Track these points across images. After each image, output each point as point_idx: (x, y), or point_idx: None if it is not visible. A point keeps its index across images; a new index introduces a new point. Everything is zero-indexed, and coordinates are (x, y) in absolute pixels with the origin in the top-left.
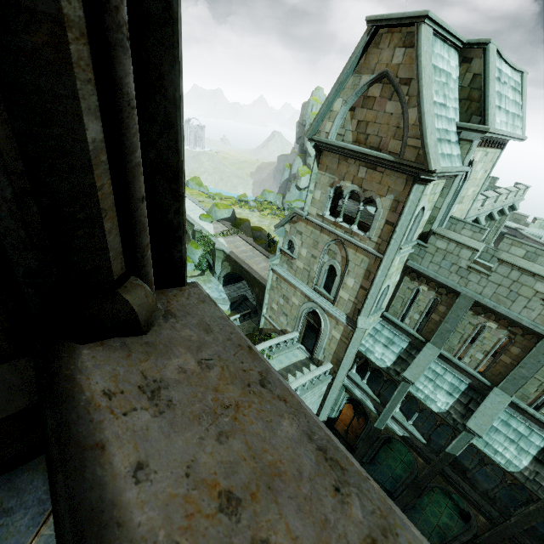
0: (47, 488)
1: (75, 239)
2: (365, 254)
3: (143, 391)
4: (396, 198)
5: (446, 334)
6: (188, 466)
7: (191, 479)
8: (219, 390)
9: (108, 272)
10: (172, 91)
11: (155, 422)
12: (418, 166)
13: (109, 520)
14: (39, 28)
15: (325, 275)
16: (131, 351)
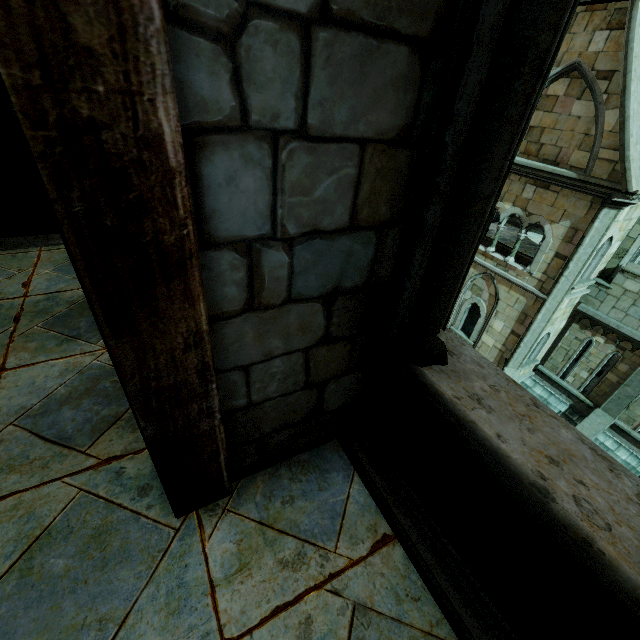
0: (344, 462)
1: (437, 304)
2: (522, 293)
3: (472, 399)
4: (574, 225)
5: (626, 400)
6: (521, 440)
7: (527, 447)
8: (513, 405)
9: (438, 323)
10: (492, 204)
11: (491, 416)
12: (612, 185)
13: (502, 454)
14: (479, 203)
15: (464, 315)
16: (448, 374)
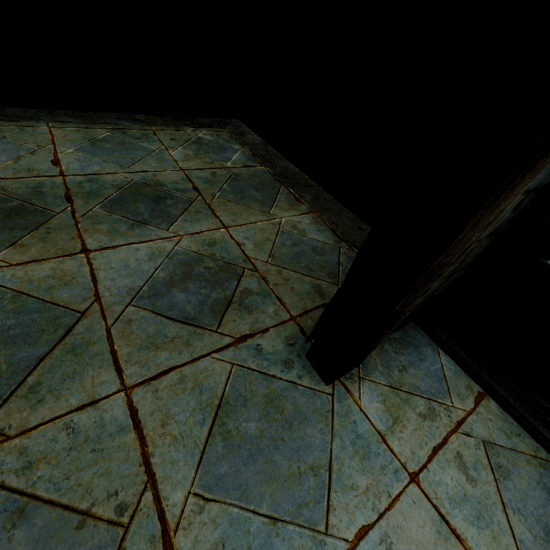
0: (426, 339)
1: None
2: None
3: None
4: None
5: None
6: None
7: None
8: None
9: None
10: None
11: None
12: None
13: None
14: None
15: None
16: None
